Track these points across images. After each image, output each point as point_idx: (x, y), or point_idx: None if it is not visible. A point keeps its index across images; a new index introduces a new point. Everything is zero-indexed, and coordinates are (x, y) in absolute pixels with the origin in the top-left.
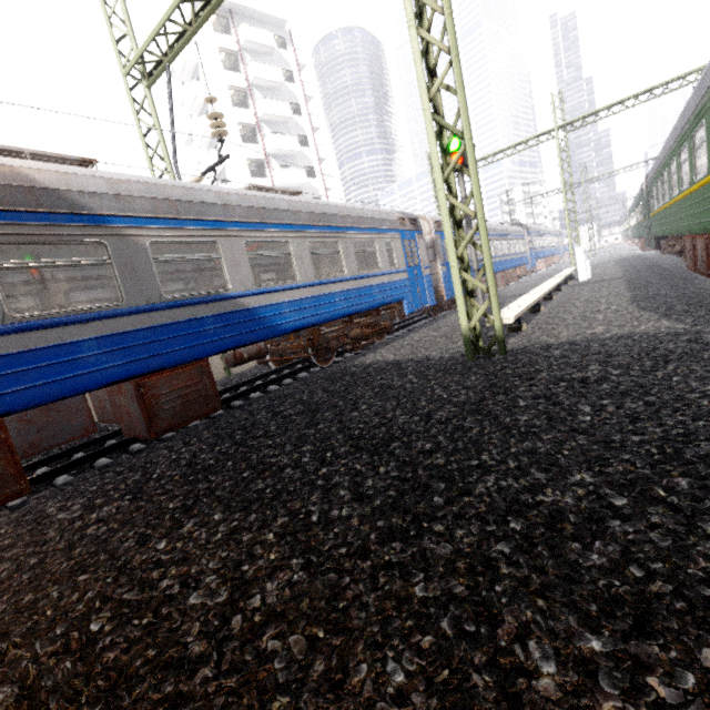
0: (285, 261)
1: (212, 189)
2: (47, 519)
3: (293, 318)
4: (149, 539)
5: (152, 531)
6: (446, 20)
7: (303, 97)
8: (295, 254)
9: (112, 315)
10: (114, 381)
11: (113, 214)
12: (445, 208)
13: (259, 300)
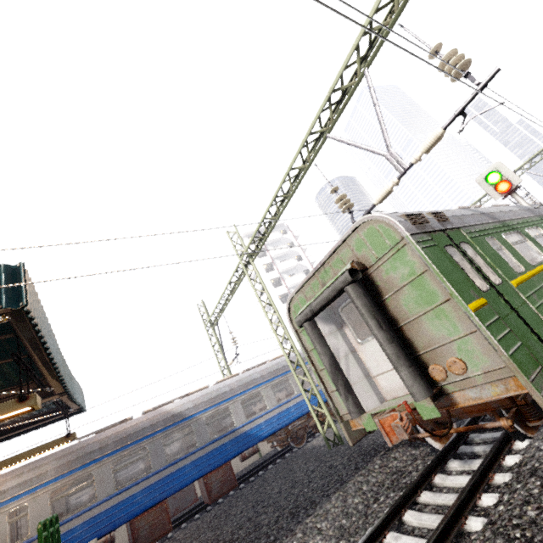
0: None
1: (226, 384)
2: (174, 539)
3: (267, 429)
4: (192, 541)
5: (194, 539)
6: (279, 318)
7: (301, 250)
8: (265, 396)
9: (194, 452)
10: (195, 479)
11: (193, 413)
12: (297, 381)
13: (249, 426)
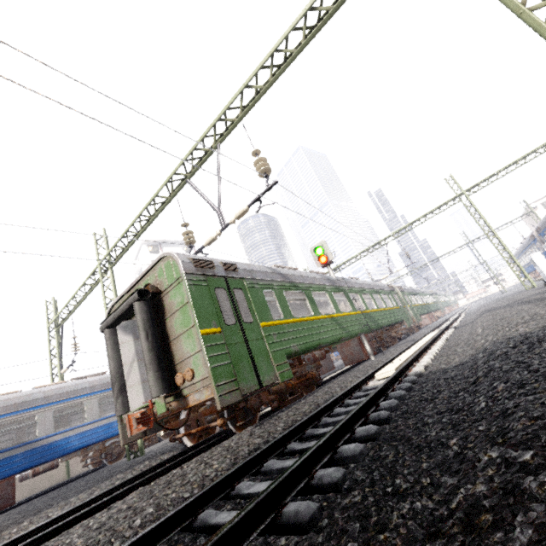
0: None
1: (43, 390)
2: None
3: (77, 443)
4: None
5: None
6: None
7: None
8: (87, 408)
9: None
10: None
11: None
12: None
13: (55, 438)
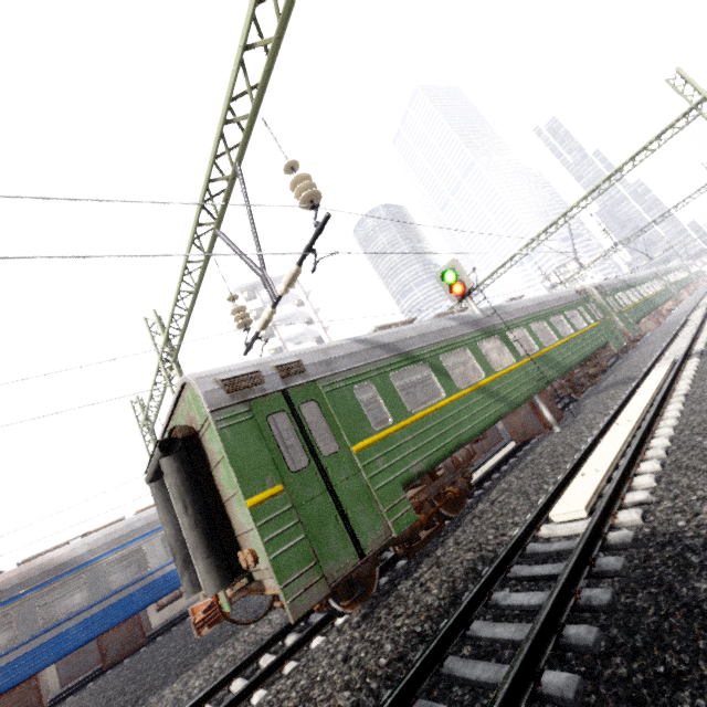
0: None
1: (145, 515)
2: None
3: None
4: None
5: None
6: None
7: (313, 311)
8: None
9: (84, 610)
10: (83, 644)
11: (88, 560)
12: None
13: (170, 567)
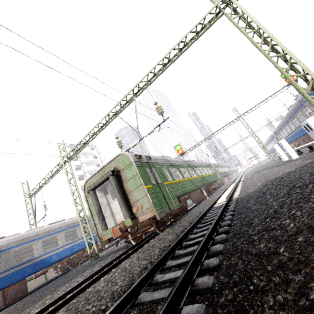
0: (72, 232)
1: (34, 231)
2: None
3: (56, 258)
4: None
5: None
6: (78, 193)
7: (100, 161)
8: (59, 239)
9: None
10: None
11: (5, 249)
12: (81, 226)
13: (44, 256)
